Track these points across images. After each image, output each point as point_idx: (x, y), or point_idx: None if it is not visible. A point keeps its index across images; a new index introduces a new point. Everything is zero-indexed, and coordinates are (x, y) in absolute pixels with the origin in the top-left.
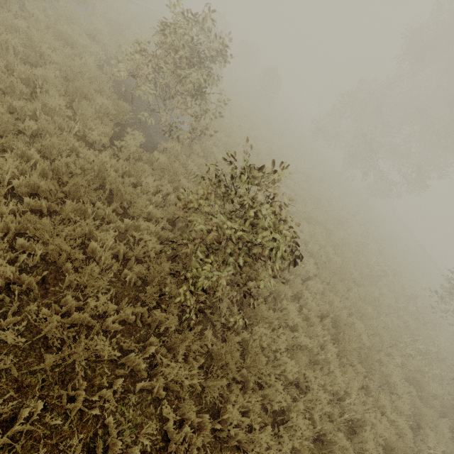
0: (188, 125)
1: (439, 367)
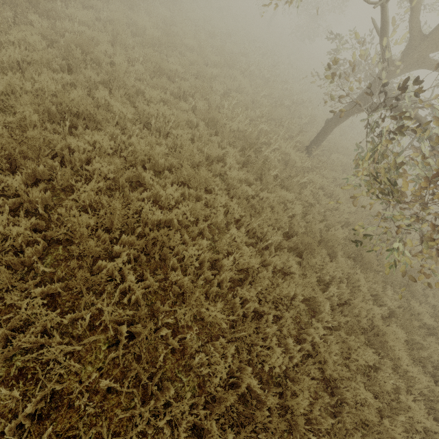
0: None
1: (268, 122)
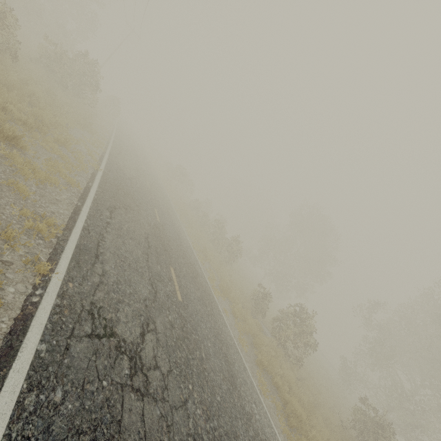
0: (267, 330)
1: None
